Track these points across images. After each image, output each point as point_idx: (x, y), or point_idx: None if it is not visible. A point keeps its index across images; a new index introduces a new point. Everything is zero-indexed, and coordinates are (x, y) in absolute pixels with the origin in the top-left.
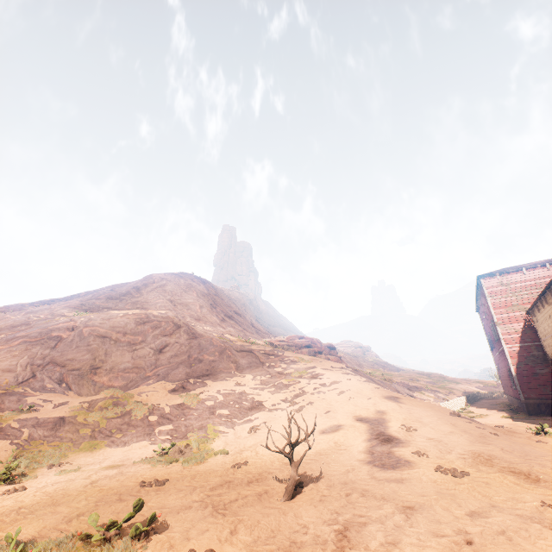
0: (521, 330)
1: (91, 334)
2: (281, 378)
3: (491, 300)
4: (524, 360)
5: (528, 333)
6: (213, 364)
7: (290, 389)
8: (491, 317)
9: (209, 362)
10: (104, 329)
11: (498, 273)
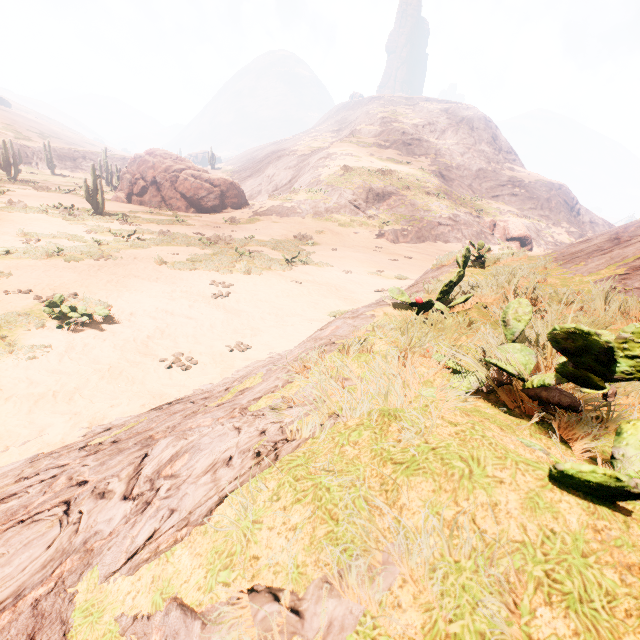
0: None
1: (563, 200)
2: None
3: None
4: None
5: None
6: (604, 227)
7: None
8: None
9: (602, 226)
10: (564, 197)
11: None
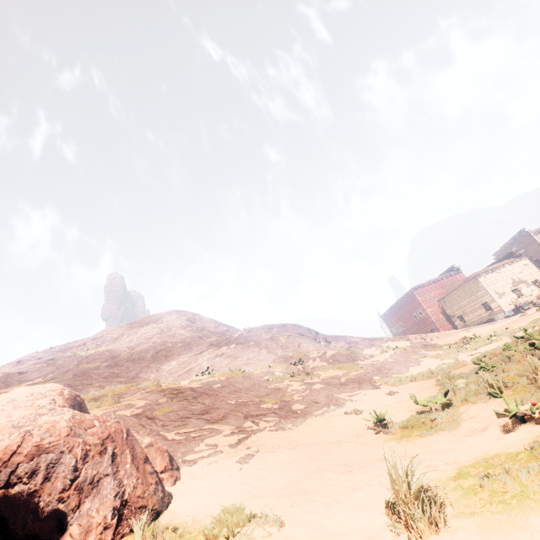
0: (434, 310)
1: (297, 333)
2: (397, 340)
3: (420, 299)
4: (440, 321)
5: (436, 310)
6: (365, 341)
7: (413, 339)
8: (417, 308)
9: (361, 341)
10: (295, 330)
11: (418, 287)
